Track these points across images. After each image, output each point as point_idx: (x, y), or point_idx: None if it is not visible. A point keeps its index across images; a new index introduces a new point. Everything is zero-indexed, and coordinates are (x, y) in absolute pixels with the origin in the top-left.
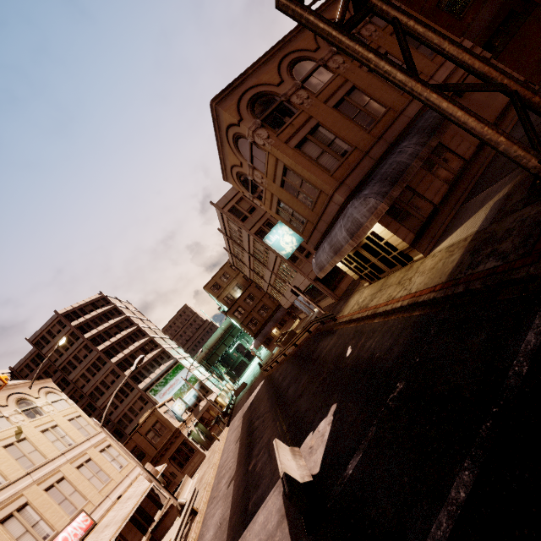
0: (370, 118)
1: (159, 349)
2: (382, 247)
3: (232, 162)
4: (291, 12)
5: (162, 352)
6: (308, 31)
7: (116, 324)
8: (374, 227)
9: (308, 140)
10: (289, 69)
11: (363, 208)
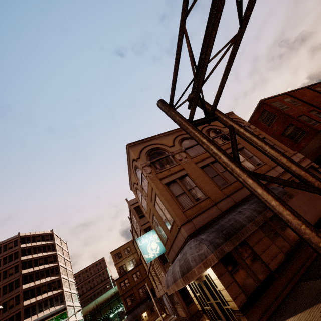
0: (224, 181)
1: (59, 290)
2: (218, 293)
3: (134, 180)
4: (163, 109)
5: (60, 294)
6: (198, 127)
7: (46, 256)
8: (209, 271)
9: (175, 182)
10: (180, 141)
11: (195, 251)
